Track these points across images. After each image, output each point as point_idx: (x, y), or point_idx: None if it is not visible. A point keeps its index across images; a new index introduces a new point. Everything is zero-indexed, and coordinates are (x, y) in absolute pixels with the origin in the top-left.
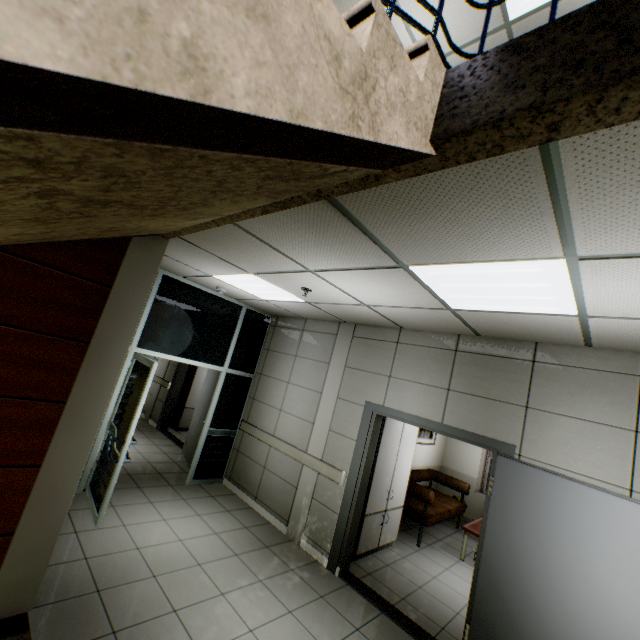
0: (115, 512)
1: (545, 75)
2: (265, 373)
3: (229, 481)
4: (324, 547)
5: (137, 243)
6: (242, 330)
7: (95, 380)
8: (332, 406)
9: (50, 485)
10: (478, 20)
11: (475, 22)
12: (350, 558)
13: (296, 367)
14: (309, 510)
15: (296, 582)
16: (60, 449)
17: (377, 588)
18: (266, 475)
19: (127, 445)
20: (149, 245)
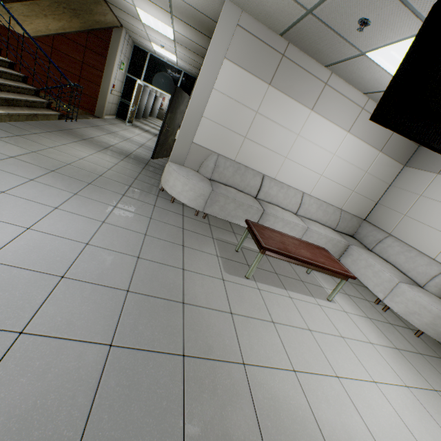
0: (133, 128)
1: None
2: None
3: None
4: None
5: (115, 31)
6: (182, 82)
7: (109, 69)
8: None
9: (103, 92)
10: None
11: None
12: None
13: None
14: None
15: None
16: (104, 84)
17: None
18: None
19: (131, 104)
20: (118, 31)
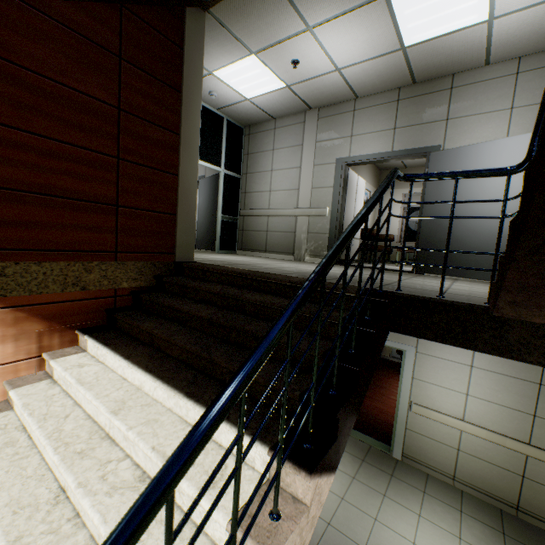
0: None
1: None
2: (250, 172)
3: (242, 251)
4: (322, 255)
5: (189, 13)
6: (227, 139)
7: (190, 121)
8: (311, 172)
9: (185, 189)
10: None
11: None
12: None
13: (275, 158)
14: (307, 241)
15: (314, 264)
16: (184, 166)
17: None
18: (270, 235)
19: None
20: (196, 16)
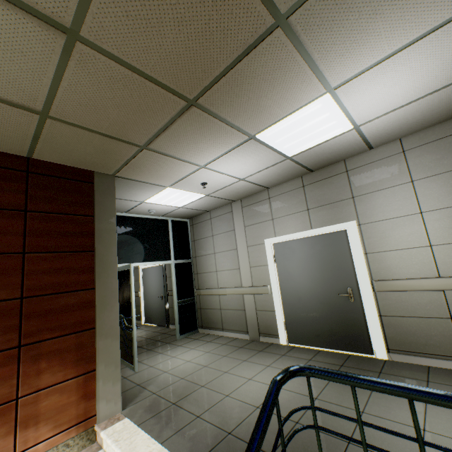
0: None
1: None
2: None
3: None
4: None
5: None
6: None
7: None
8: None
9: None
10: (268, 161)
11: (266, 162)
12: None
13: None
14: None
15: None
16: None
17: None
18: None
19: None
20: None
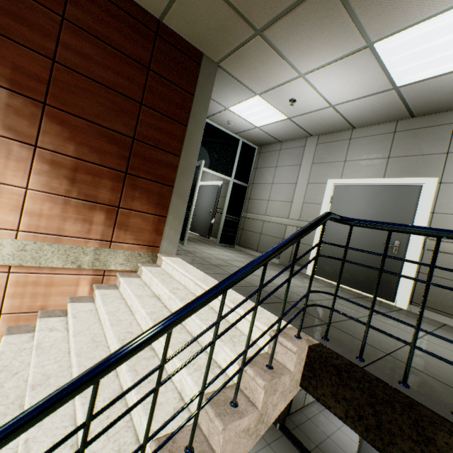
0: None
1: (347, 406)
2: None
3: None
4: None
5: None
6: None
7: None
8: None
9: None
10: (371, 86)
11: (369, 87)
12: (285, 418)
13: None
14: None
15: None
16: None
17: (301, 437)
18: None
19: None
20: None
